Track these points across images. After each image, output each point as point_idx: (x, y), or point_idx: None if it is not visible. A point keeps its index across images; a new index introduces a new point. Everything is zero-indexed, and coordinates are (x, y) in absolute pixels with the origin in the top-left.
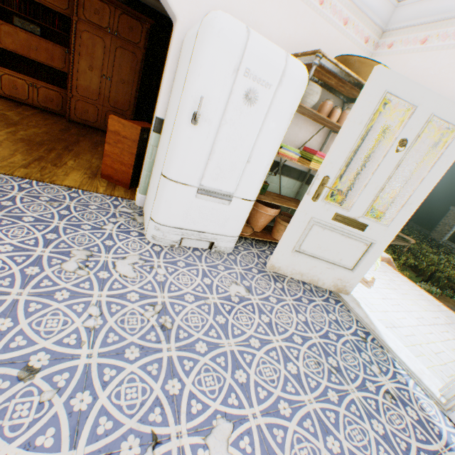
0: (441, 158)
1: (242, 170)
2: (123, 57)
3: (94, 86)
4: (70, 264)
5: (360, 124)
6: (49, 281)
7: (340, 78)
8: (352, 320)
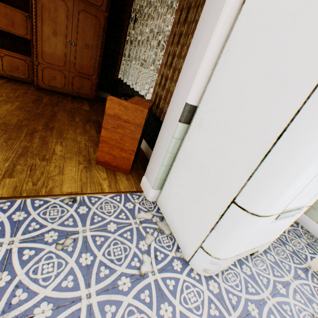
0: None
1: None
2: (86, 21)
3: (59, 52)
4: None
5: None
6: None
7: None
8: None
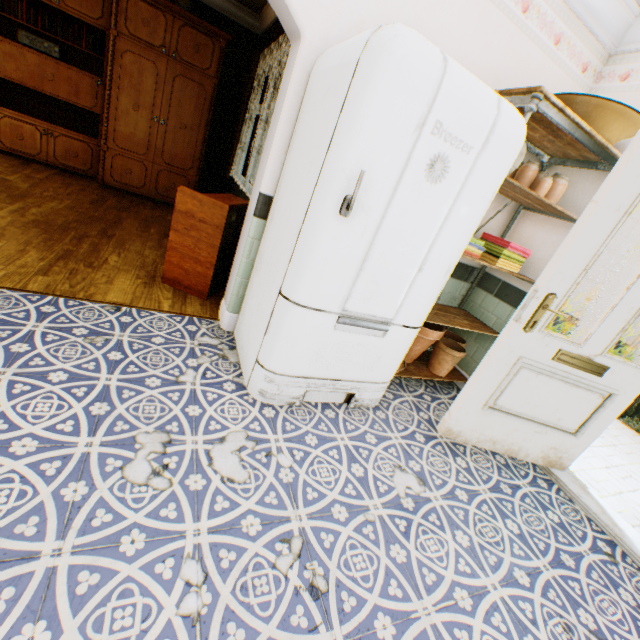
0: None
1: (410, 283)
2: (184, 91)
3: (140, 133)
4: (137, 467)
5: (617, 210)
6: (106, 511)
7: (563, 131)
8: (583, 520)
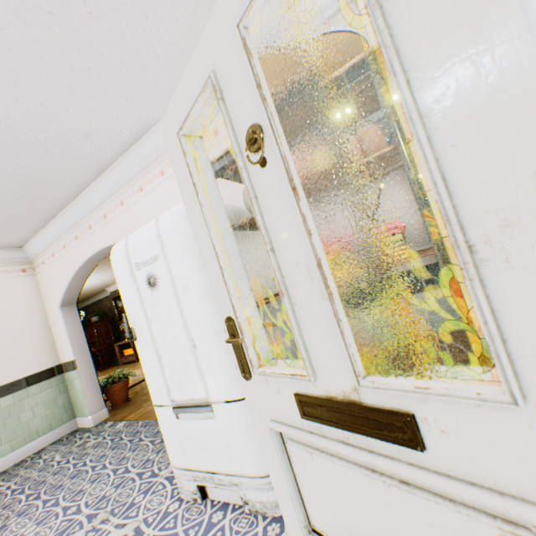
0: None
1: (196, 359)
2: None
3: None
4: (78, 533)
5: (196, 202)
6: None
7: None
8: None
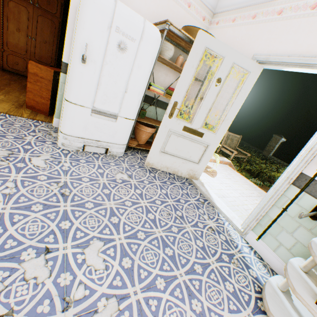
0: (242, 91)
1: (122, 97)
2: (44, 23)
3: (21, 44)
4: None
5: (193, 67)
6: None
7: (184, 40)
8: (198, 194)
